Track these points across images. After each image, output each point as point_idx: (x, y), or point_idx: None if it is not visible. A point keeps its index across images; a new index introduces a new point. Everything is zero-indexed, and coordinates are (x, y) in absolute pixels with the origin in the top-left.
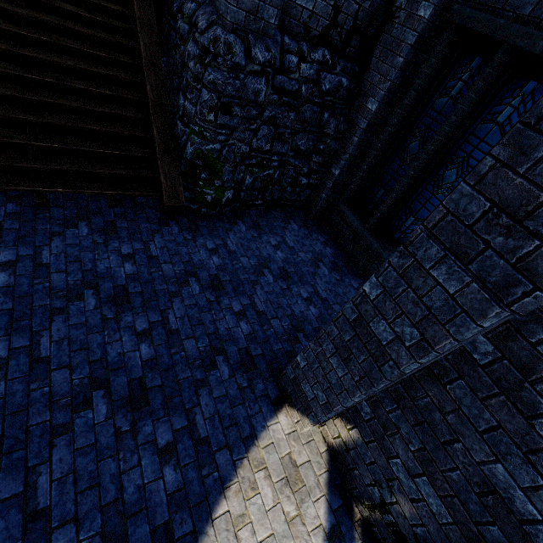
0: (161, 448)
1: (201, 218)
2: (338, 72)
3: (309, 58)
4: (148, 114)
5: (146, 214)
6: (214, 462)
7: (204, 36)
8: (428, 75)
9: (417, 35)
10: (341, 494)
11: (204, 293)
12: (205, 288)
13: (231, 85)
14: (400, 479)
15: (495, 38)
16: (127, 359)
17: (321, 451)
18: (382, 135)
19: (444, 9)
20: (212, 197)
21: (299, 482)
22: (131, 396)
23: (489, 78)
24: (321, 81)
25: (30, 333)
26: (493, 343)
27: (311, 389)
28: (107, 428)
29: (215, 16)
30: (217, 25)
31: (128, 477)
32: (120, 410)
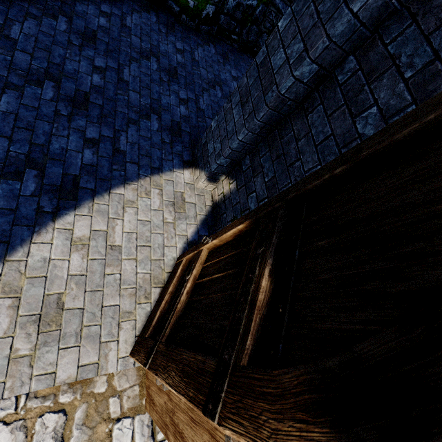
0: (87, 138)
1: (179, 24)
2: None
3: None
4: None
5: None
6: (124, 166)
7: None
8: None
9: None
10: (209, 230)
11: (160, 73)
12: (162, 70)
13: None
14: (250, 208)
15: None
16: (80, 76)
17: (206, 204)
18: None
19: None
20: (194, 4)
21: (182, 209)
22: (75, 99)
23: None
24: None
25: (5, 17)
26: (357, 58)
27: (213, 144)
28: (50, 105)
29: None
30: None
31: (56, 139)
32: (63, 101)
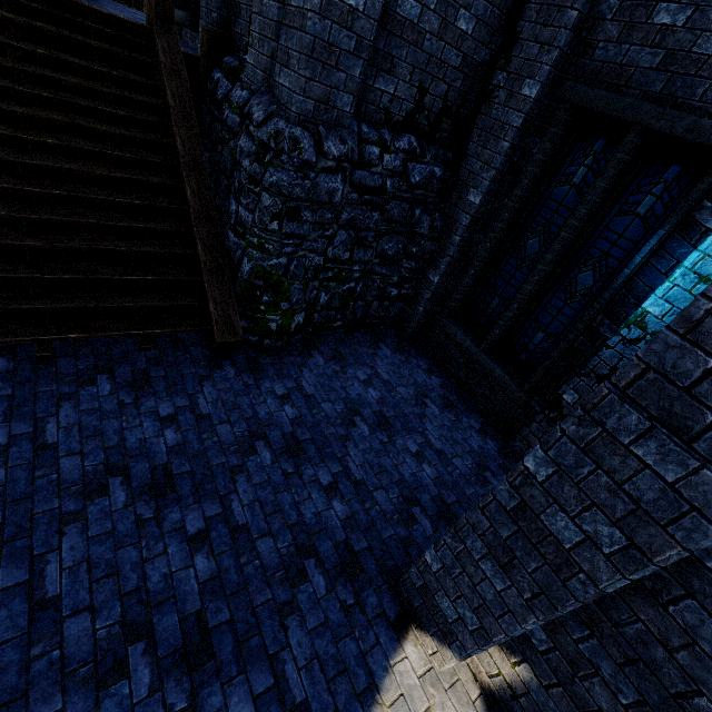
0: None
1: (264, 352)
2: (428, 161)
3: (393, 148)
4: (188, 224)
5: (189, 354)
6: None
7: (263, 130)
8: (543, 161)
9: (524, 116)
10: None
11: (279, 463)
12: (279, 455)
13: (299, 186)
14: None
15: (622, 119)
16: (177, 583)
17: (472, 698)
18: (491, 232)
19: (552, 87)
20: (278, 324)
21: None
22: (187, 646)
23: (622, 164)
24: (410, 173)
25: (30, 558)
26: None
27: (453, 605)
28: (152, 708)
29: (274, 106)
30: (278, 116)
31: None
32: (170, 673)
